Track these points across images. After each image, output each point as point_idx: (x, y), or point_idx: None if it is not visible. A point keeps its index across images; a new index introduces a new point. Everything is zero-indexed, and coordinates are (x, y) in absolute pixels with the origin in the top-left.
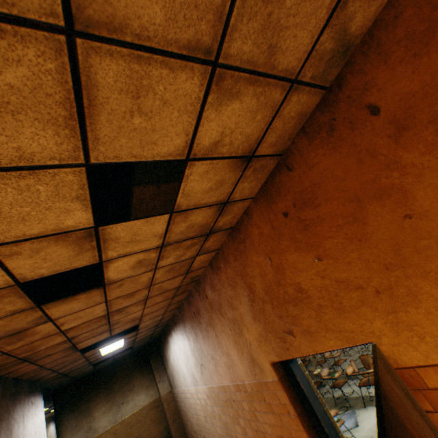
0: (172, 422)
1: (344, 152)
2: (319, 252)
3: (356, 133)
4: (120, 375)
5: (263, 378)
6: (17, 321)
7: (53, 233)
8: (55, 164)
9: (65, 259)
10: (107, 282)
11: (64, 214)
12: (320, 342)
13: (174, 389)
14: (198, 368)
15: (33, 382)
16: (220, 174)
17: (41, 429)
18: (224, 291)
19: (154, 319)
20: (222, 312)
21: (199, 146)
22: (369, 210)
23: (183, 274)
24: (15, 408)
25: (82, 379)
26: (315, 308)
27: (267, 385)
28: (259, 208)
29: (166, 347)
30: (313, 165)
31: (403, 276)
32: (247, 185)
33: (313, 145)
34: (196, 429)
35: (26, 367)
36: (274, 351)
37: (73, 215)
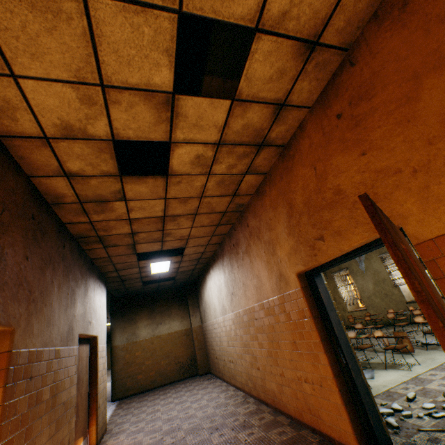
0: (198, 349)
1: (412, 26)
2: (365, 147)
3: (429, 0)
4: (162, 302)
5: (287, 290)
6: (104, 187)
7: (144, 89)
8: (159, 5)
9: (146, 126)
10: (170, 173)
11: (155, 68)
12: (347, 239)
13: (204, 324)
14: (229, 297)
15: (101, 273)
16: (282, 61)
17: (103, 308)
18: (265, 214)
19: (197, 249)
20: (260, 236)
21: (268, 14)
22: (425, 84)
23: (231, 195)
24: (90, 278)
25: (132, 296)
26: (349, 207)
27: (290, 296)
28: (313, 117)
29: (203, 285)
30: (377, 53)
31: (444, 147)
32: (306, 87)
33: (381, 29)
34: (218, 355)
35: (100, 251)
36: (301, 261)
37: (161, 72)
